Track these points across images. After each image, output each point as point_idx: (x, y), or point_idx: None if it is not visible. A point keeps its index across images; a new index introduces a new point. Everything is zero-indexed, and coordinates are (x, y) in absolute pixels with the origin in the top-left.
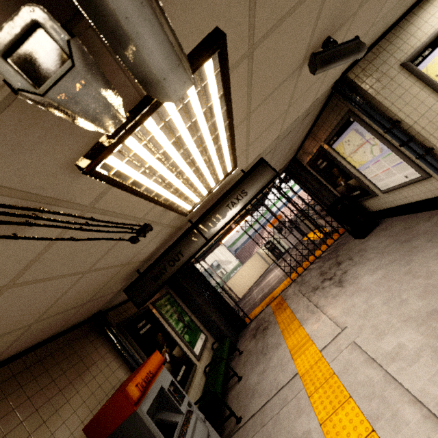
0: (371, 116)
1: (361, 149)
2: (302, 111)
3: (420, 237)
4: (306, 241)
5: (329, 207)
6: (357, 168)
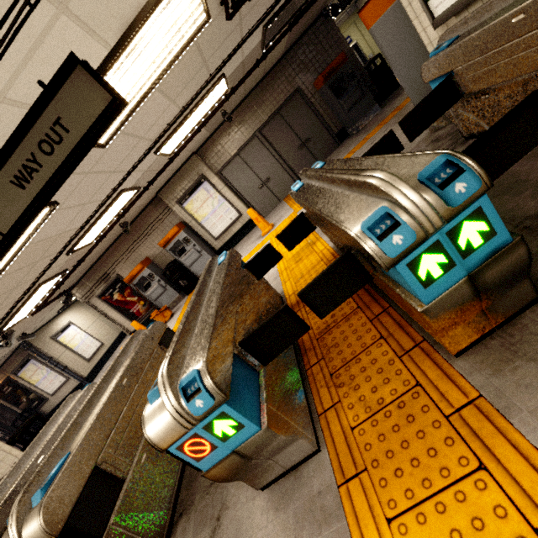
0: (40, 356)
1: (36, 373)
2: (5, 354)
3: None
4: None
5: (15, 419)
6: (35, 385)
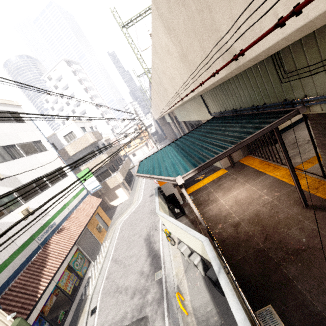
0: None
1: None
2: None
3: (309, 125)
4: (204, 185)
5: None
6: None
